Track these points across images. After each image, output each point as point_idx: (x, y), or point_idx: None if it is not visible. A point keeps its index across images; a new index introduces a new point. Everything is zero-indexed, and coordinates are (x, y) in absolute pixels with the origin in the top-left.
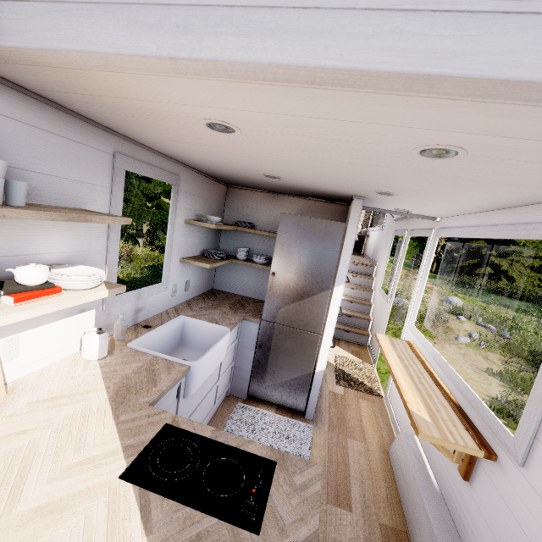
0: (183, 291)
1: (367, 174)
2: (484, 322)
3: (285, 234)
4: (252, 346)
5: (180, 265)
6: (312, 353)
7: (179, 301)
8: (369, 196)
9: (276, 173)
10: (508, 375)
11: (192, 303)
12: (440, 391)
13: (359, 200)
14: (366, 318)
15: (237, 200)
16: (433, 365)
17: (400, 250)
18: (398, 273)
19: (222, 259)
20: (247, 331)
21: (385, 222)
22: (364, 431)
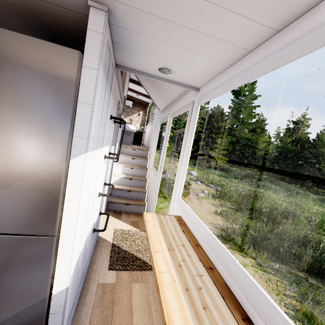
0: None
1: None
2: (208, 183)
3: None
4: None
5: None
6: (43, 268)
7: None
8: None
9: None
10: (224, 213)
11: None
12: (236, 319)
13: (99, 11)
14: (143, 191)
15: None
16: (209, 252)
17: (165, 132)
18: (164, 151)
19: None
20: None
21: (154, 117)
22: None
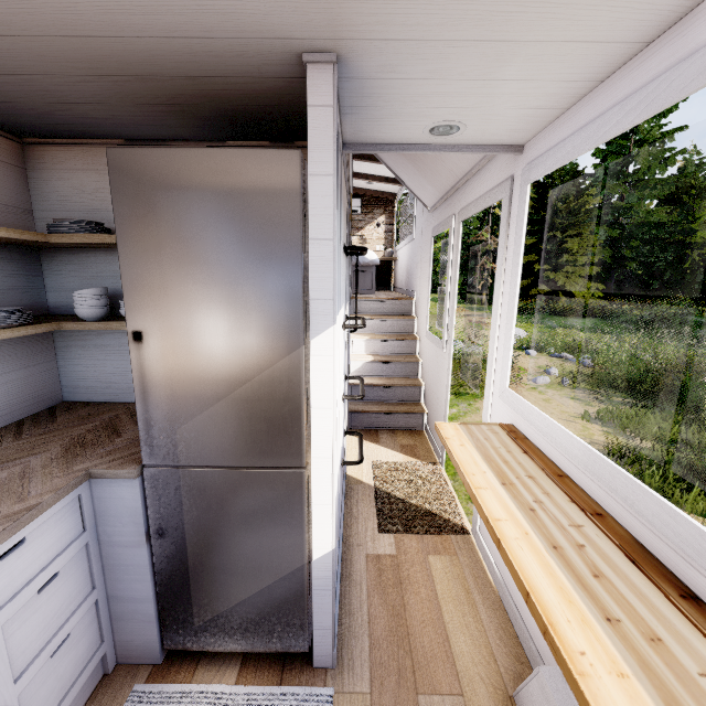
0: None
1: None
2: (558, 351)
3: (138, 212)
4: (138, 538)
5: None
6: (293, 519)
7: None
8: (344, 30)
9: None
10: (609, 416)
11: None
12: (665, 595)
13: (323, 66)
14: (414, 385)
15: (57, 175)
16: (589, 486)
17: (449, 253)
18: (453, 294)
19: (17, 326)
20: (113, 504)
21: (416, 224)
22: (452, 651)
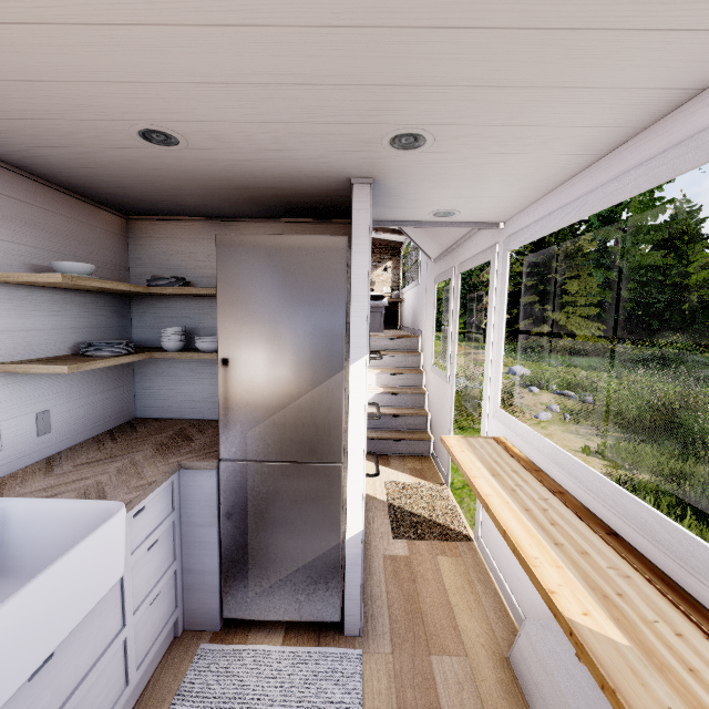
0: (30, 437)
1: (342, 2)
2: (560, 389)
3: (233, 276)
4: (211, 519)
5: (1, 380)
6: (332, 504)
7: (23, 462)
8: (380, 169)
9: (148, 107)
10: (609, 450)
11: (62, 458)
12: (597, 533)
13: (363, 185)
14: (421, 414)
15: (150, 242)
16: (556, 475)
17: (451, 299)
18: (454, 333)
19: (125, 355)
20: (195, 490)
21: (421, 271)
22: (458, 626)
